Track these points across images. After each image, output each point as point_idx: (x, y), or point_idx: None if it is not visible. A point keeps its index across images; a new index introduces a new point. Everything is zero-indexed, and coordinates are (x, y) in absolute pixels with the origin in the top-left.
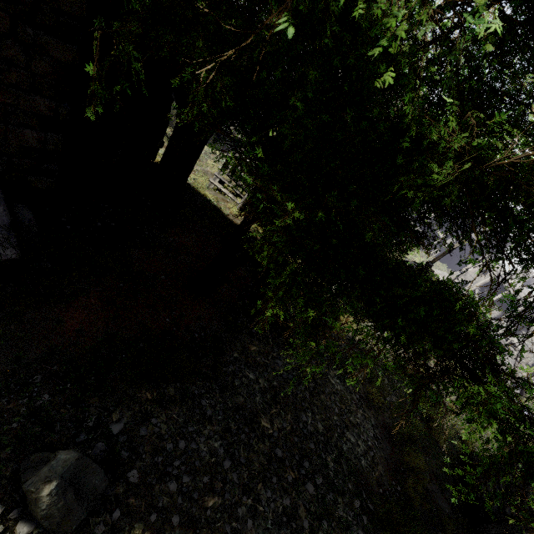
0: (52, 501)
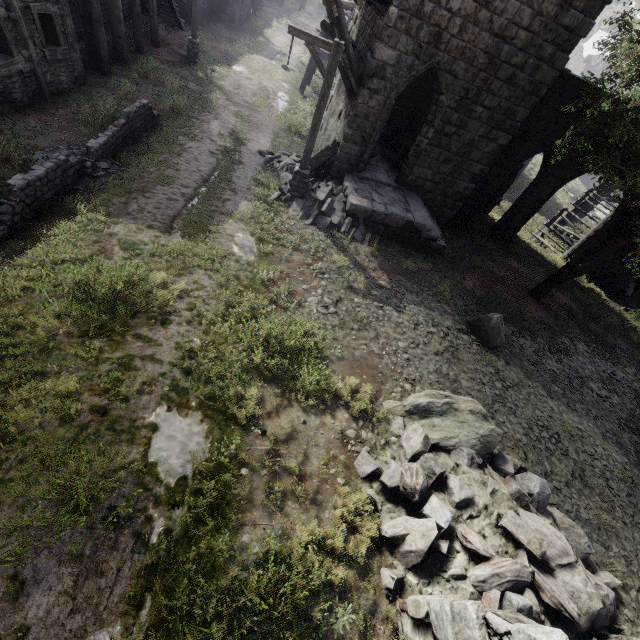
0: (497, 321)
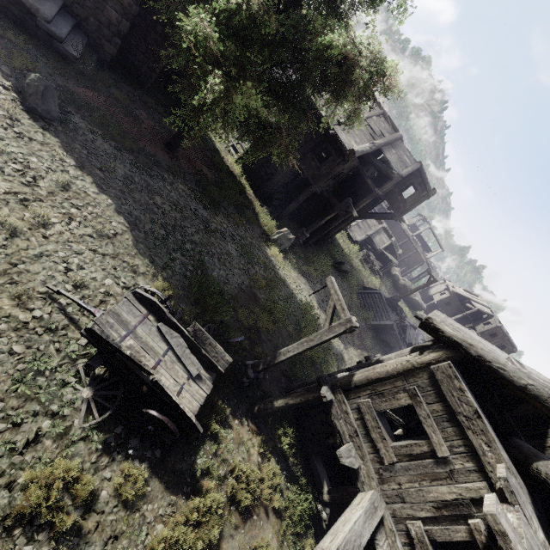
0: (35, 79)
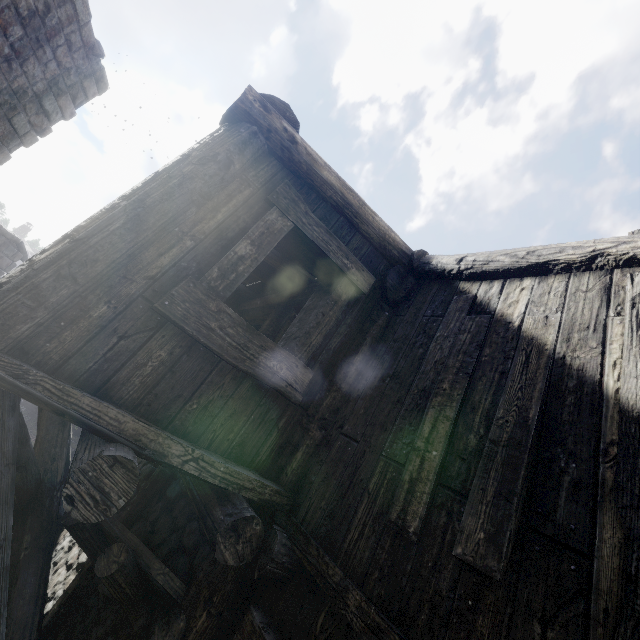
0: None
